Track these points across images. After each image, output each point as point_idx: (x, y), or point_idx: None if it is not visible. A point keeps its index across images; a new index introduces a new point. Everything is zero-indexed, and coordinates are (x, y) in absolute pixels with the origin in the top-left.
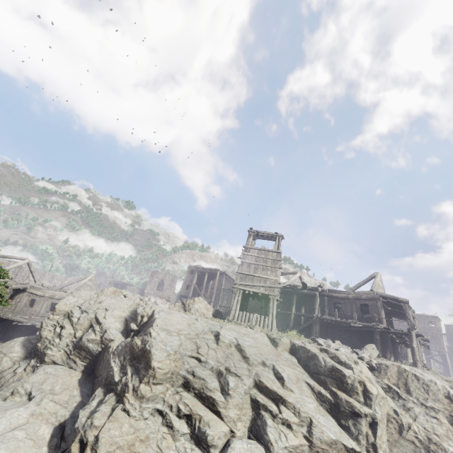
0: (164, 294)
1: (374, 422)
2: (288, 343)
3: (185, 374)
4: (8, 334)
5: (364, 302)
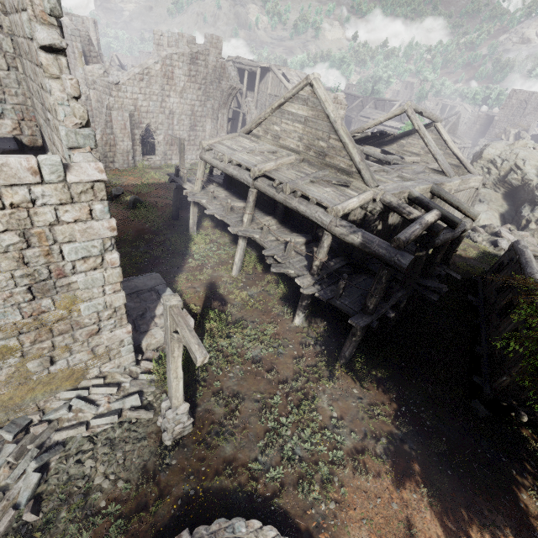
0: (522, 122)
1: None
2: None
3: None
4: None
5: None
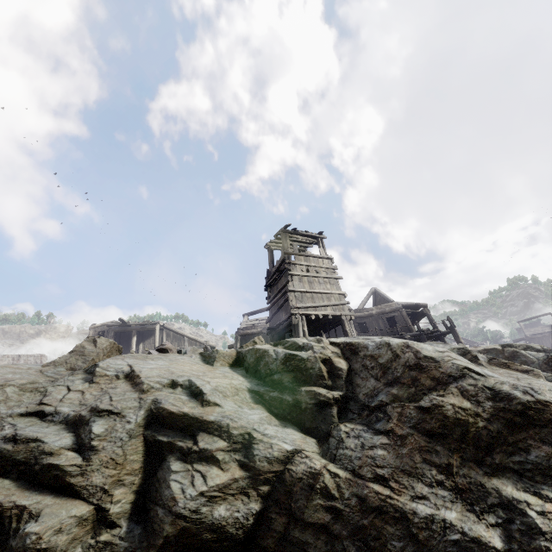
0: None
1: None
2: None
3: None
4: None
5: (390, 315)
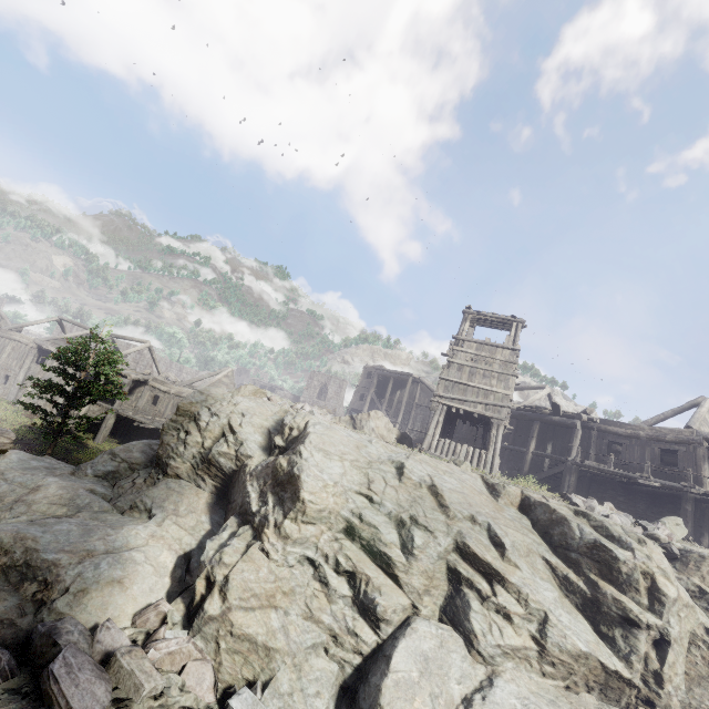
0: (328, 406)
1: (663, 640)
2: (517, 495)
3: (348, 516)
4: (130, 437)
5: (670, 446)
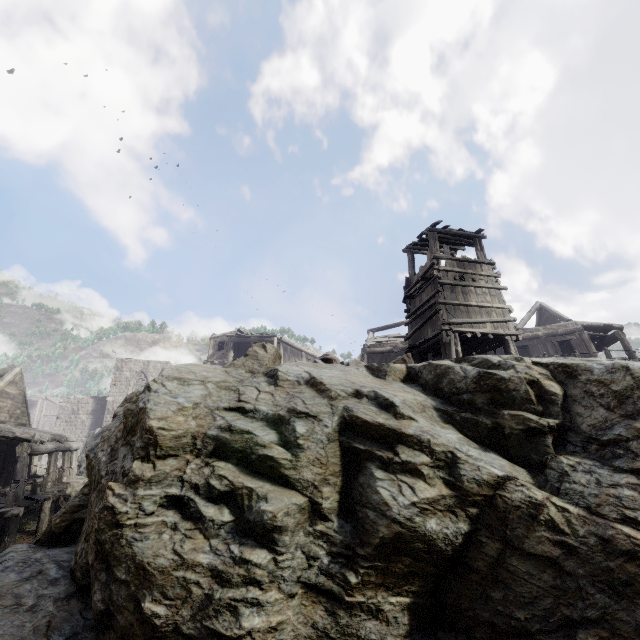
0: None
1: None
2: None
3: None
4: None
5: (565, 338)
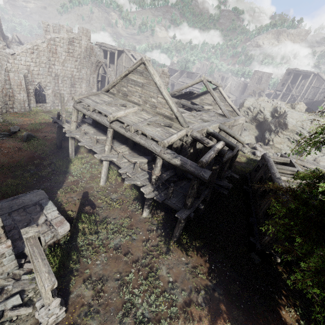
0: (261, 87)
1: None
2: None
3: (297, 131)
4: None
5: None
